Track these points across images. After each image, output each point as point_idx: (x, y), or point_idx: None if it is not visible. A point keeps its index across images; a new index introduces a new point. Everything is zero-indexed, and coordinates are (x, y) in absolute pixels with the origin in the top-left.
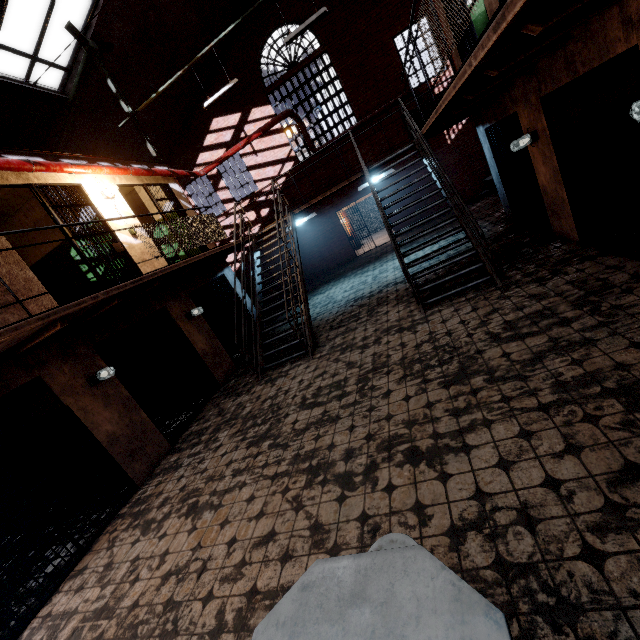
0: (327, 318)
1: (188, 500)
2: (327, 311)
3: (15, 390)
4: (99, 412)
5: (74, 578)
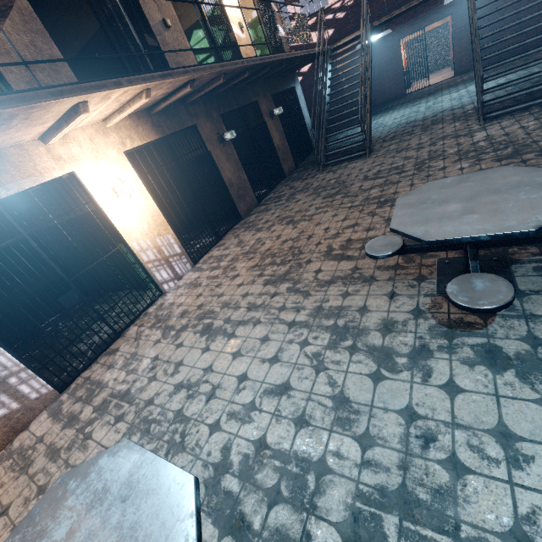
0: (379, 136)
1: (285, 219)
2: (378, 132)
3: (186, 129)
4: (224, 162)
5: (219, 247)
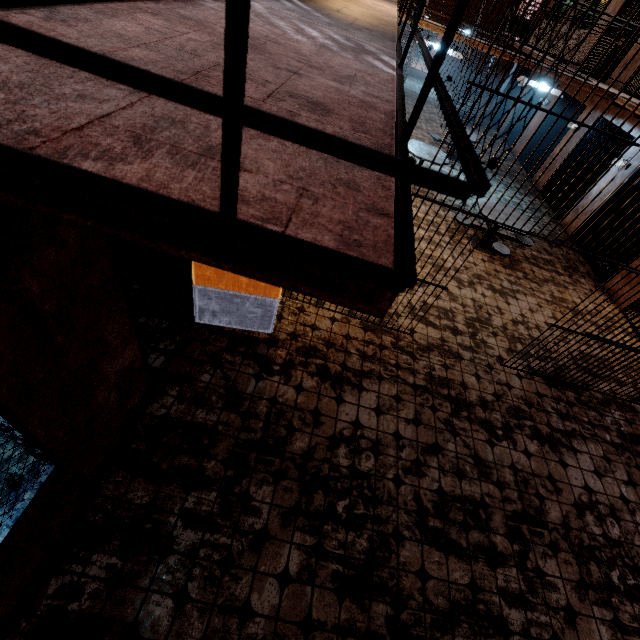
0: None
1: None
2: None
3: None
4: None
5: None
